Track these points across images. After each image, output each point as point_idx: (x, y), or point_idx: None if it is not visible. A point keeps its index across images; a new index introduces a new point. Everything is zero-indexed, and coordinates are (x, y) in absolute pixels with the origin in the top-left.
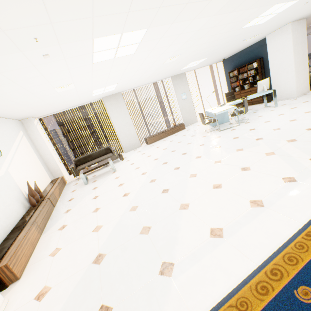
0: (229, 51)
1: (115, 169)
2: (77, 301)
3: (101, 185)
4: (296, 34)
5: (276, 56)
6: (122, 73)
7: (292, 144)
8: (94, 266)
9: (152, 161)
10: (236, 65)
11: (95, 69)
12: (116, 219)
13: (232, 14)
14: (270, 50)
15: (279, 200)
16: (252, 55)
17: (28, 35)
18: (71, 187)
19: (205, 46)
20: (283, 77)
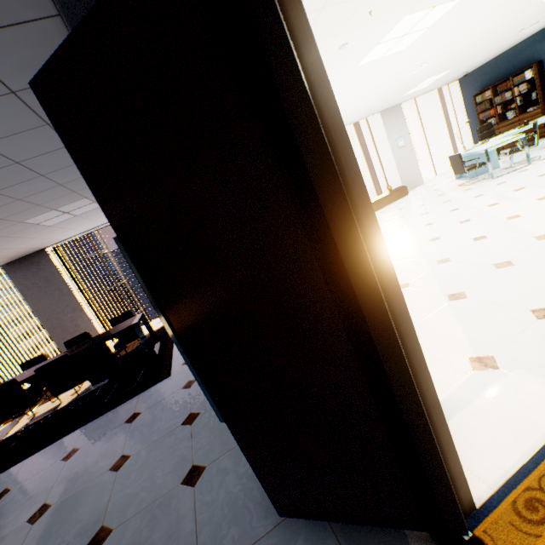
0: (483, 57)
1: None
2: (481, 319)
3: None
4: None
5: None
6: (352, 95)
7: None
8: (459, 301)
9: (396, 229)
10: (487, 83)
11: (343, 81)
12: (426, 273)
13: None
14: None
15: None
16: (521, 59)
17: (372, 6)
18: None
19: (472, 42)
20: None
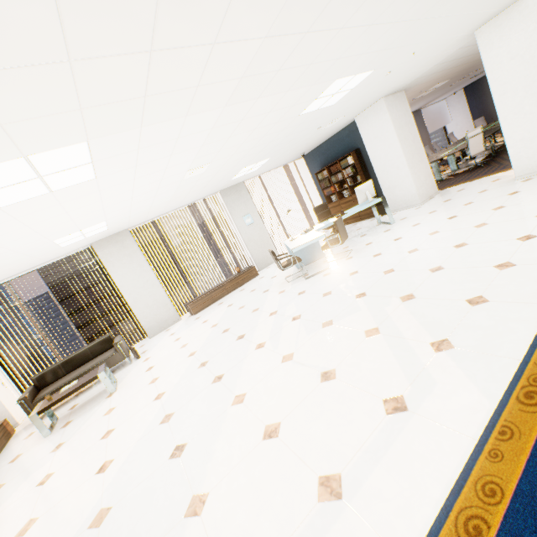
0: (305, 144)
1: (113, 387)
2: None
3: (72, 438)
4: (395, 113)
5: (376, 145)
6: (101, 206)
7: (408, 305)
8: None
9: (185, 358)
10: (325, 162)
11: (20, 214)
12: None
13: (262, 100)
14: (366, 137)
15: (371, 473)
16: (344, 145)
17: None
18: (16, 447)
19: (252, 145)
20: (393, 175)
